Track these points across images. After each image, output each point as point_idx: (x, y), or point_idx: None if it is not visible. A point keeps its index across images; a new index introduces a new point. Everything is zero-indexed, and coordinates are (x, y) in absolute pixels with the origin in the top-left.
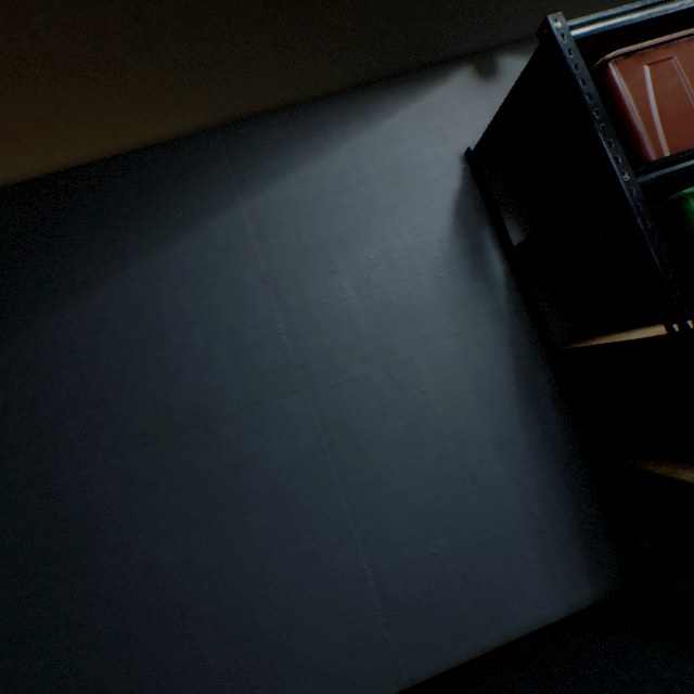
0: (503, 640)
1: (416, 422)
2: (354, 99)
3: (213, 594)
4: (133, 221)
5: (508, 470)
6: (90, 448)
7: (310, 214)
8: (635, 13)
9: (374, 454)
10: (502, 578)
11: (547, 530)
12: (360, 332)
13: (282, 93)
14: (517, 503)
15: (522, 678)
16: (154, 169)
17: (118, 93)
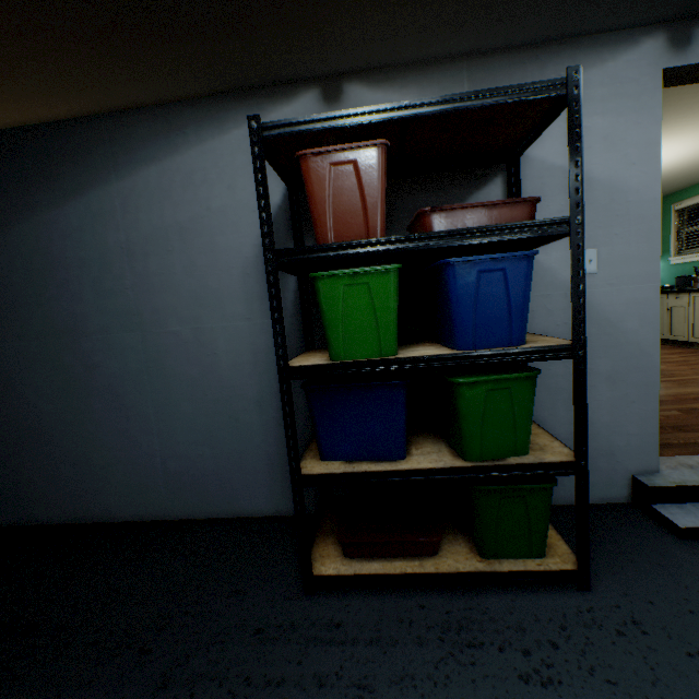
0: (231, 515)
1: (207, 372)
2: (212, 105)
3: (68, 436)
4: (40, 181)
5: (261, 420)
6: (6, 332)
7: (162, 202)
8: (320, 123)
9: (175, 385)
10: (240, 482)
11: (277, 464)
12: (181, 301)
13: (147, 96)
14: (262, 442)
15: (217, 533)
16: (57, 142)
17: (9, 92)
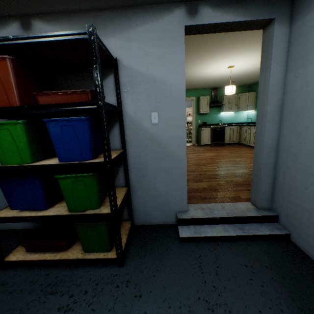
0: (4, 228)
1: None
2: None
3: None
4: None
5: None
6: None
7: None
8: None
9: None
10: None
11: None
12: None
13: None
14: None
15: None
16: None
17: None
